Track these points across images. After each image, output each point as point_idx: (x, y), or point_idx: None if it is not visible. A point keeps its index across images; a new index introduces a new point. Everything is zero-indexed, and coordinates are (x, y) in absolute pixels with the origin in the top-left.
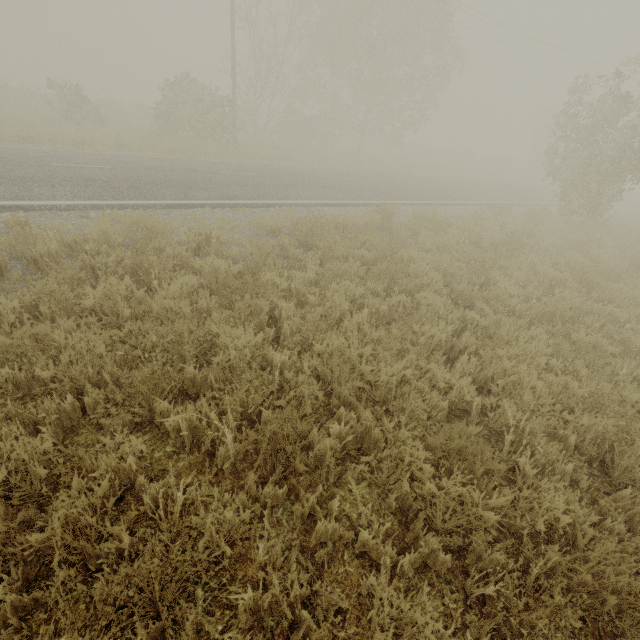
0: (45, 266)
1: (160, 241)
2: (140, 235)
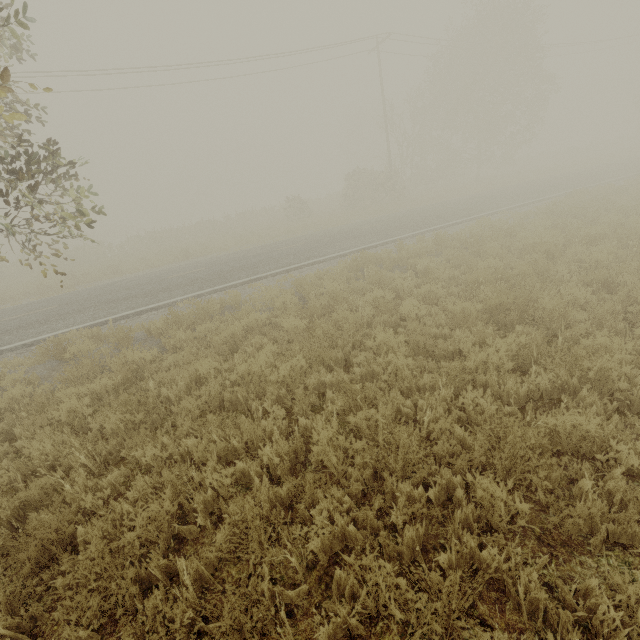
0: (485, 235)
1: (496, 226)
2: (485, 227)
